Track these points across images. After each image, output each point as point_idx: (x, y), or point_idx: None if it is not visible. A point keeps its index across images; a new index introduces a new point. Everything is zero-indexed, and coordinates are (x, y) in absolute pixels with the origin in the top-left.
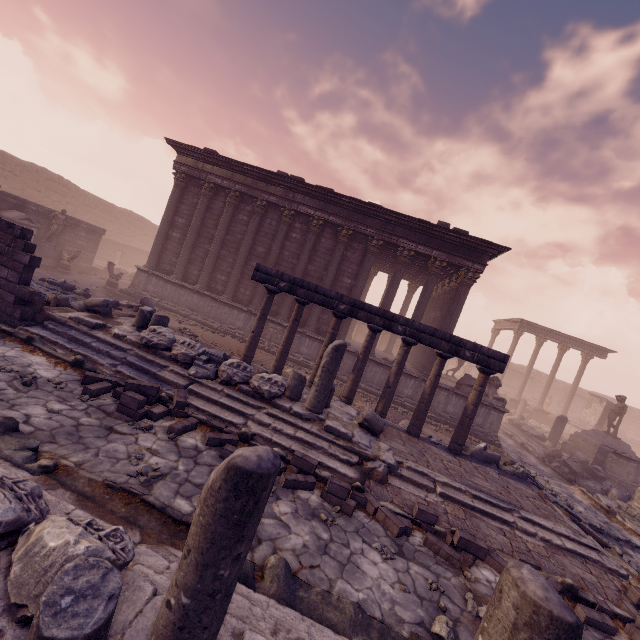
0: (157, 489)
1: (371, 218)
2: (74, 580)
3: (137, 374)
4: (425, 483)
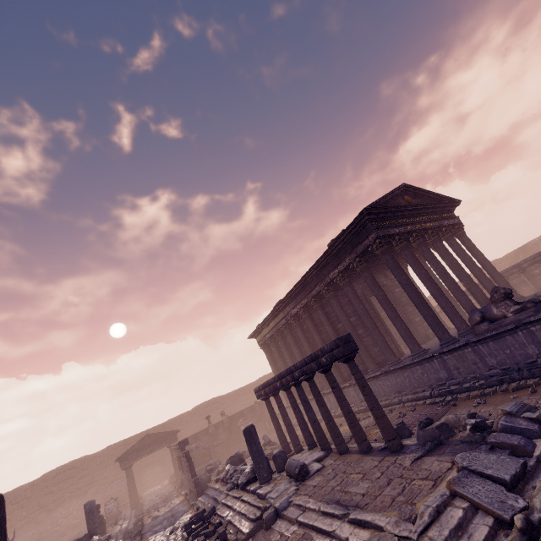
0: None
1: (311, 282)
2: None
3: (212, 504)
4: (292, 516)
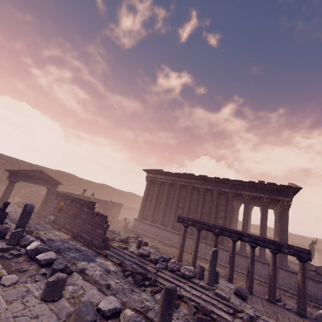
0: (149, 314)
1: (226, 184)
2: (136, 318)
3: (138, 268)
4: None
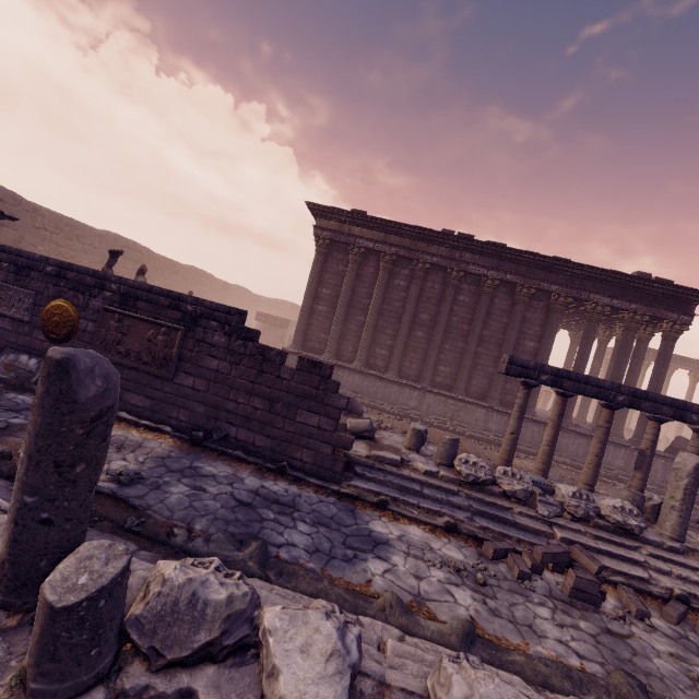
0: None
1: (554, 273)
2: None
3: (501, 527)
4: None
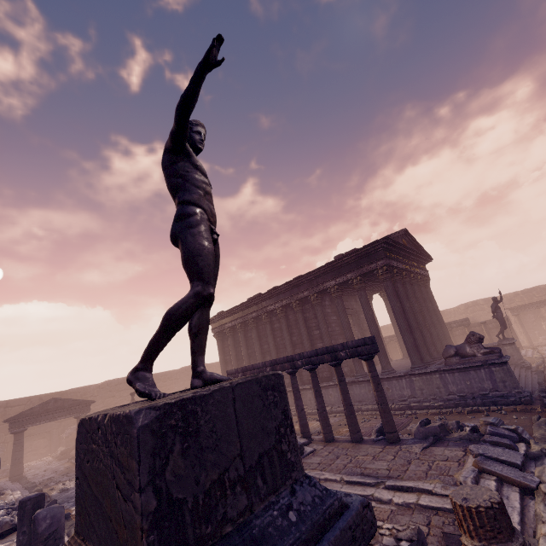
0: None
1: (302, 285)
2: None
3: None
4: None
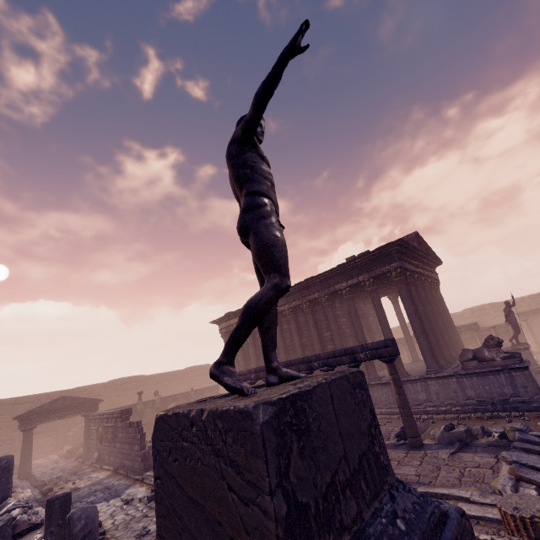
0: None
1: (312, 287)
2: None
3: None
4: None
